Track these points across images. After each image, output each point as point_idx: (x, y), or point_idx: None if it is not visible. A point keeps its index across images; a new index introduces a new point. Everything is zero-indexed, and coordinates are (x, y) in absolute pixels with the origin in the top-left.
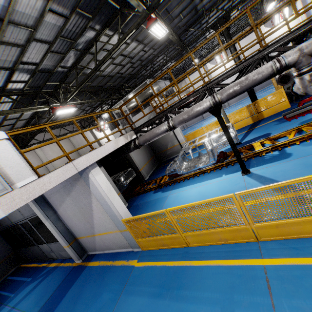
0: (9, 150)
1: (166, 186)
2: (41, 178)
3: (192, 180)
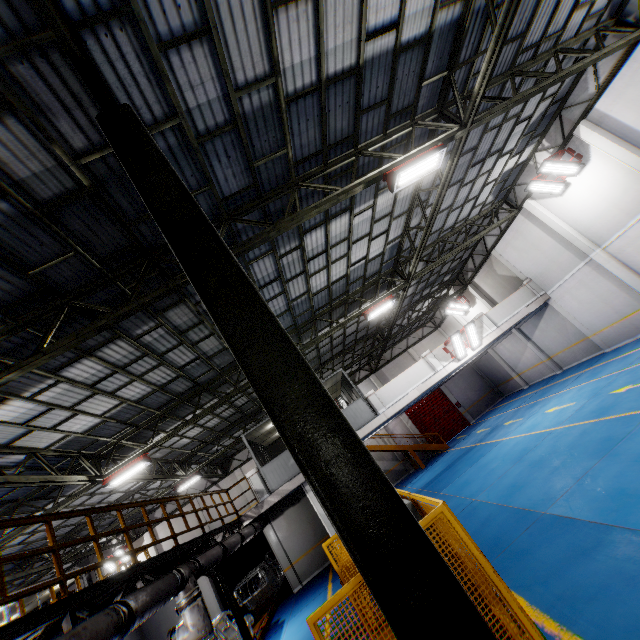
0: None
1: None
2: None
3: None
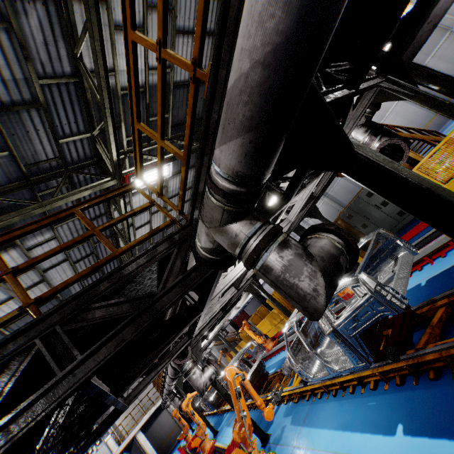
0: (111, 439)
1: None
2: (119, 446)
3: None
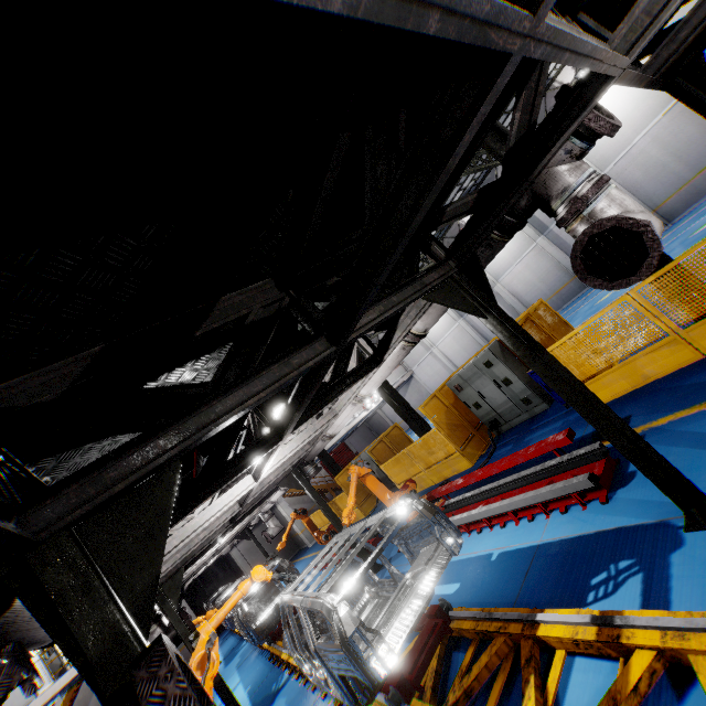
0: (39, 667)
1: (230, 633)
2: (54, 682)
3: (229, 640)
